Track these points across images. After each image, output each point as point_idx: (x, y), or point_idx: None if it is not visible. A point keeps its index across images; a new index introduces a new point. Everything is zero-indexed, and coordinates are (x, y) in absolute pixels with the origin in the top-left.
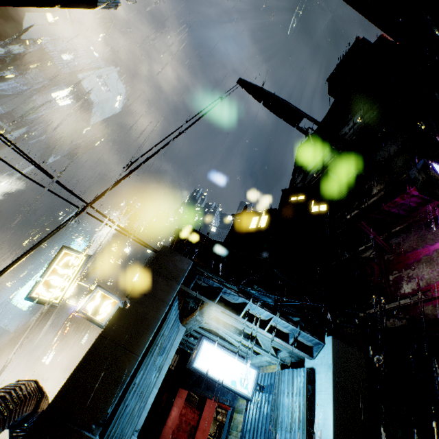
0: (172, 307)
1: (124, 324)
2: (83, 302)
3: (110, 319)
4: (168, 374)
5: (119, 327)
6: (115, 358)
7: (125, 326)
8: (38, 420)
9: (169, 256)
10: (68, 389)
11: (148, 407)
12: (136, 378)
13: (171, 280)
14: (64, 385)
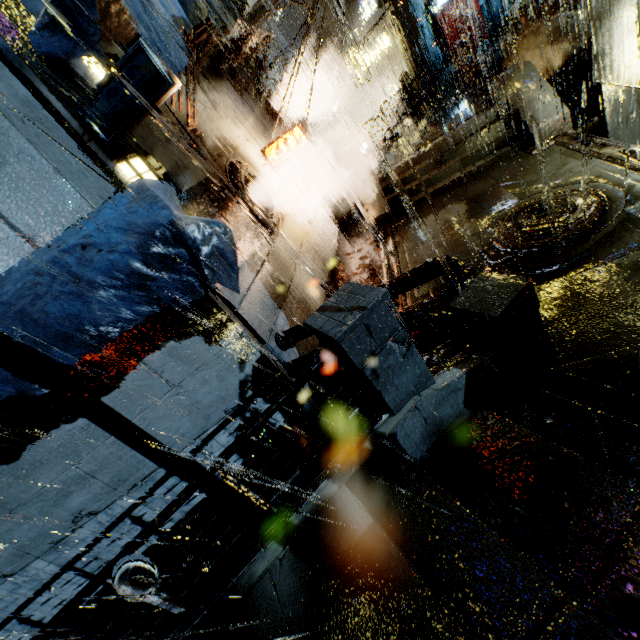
0: (415, 11)
1: (410, 37)
2: (378, 50)
3: (406, 41)
4: (427, 11)
5: (410, 40)
6: (417, 45)
7: (411, 37)
8: (417, 70)
9: (397, 1)
10: (416, 61)
11: (433, 38)
12: (426, 40)
13: (407, 7)
14: (414, 62)
